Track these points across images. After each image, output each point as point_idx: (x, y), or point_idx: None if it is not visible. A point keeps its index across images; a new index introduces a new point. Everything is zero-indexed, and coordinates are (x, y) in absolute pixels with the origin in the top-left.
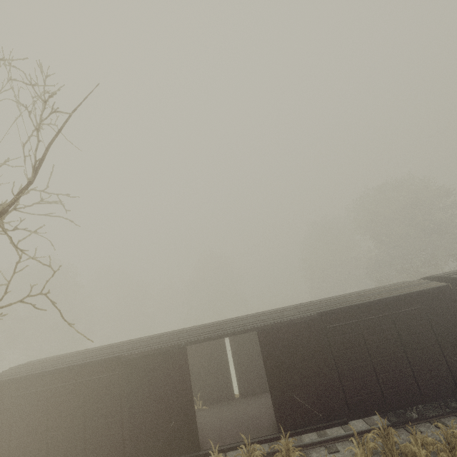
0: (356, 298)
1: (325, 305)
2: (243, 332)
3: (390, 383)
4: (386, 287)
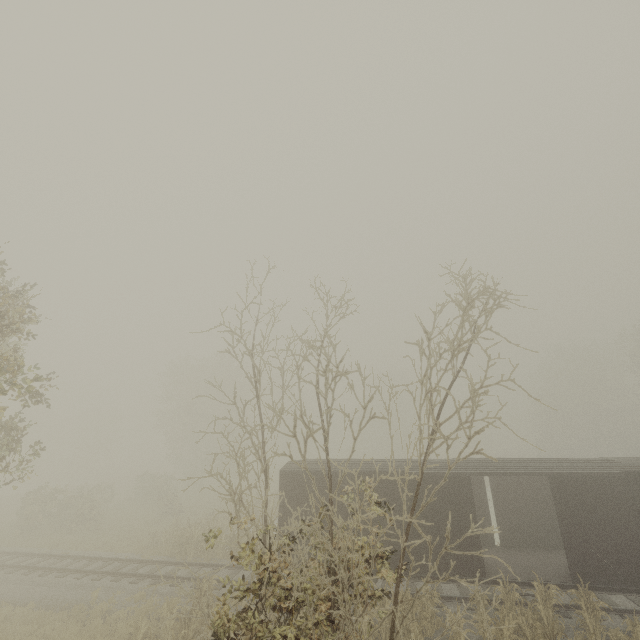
0: None
1: (631, 465)
2: (534, 474)
3: None
4: None
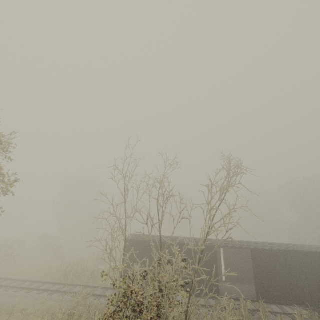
0: (301, 247)
1: (285, 247)
2: (245, 248)
3: (316, 293)
4: (317, 246)
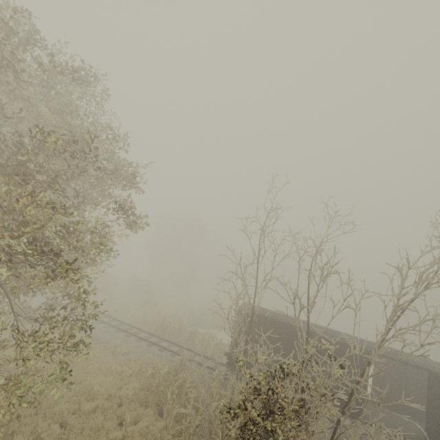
0: None
1: None
2: (418, 367)
3: None
4: None
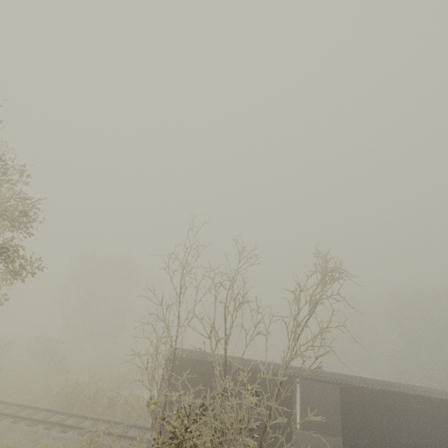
0: (407, 388)
1: (386, 386)
2: (331, 383)
3: None
4: (428, 389)
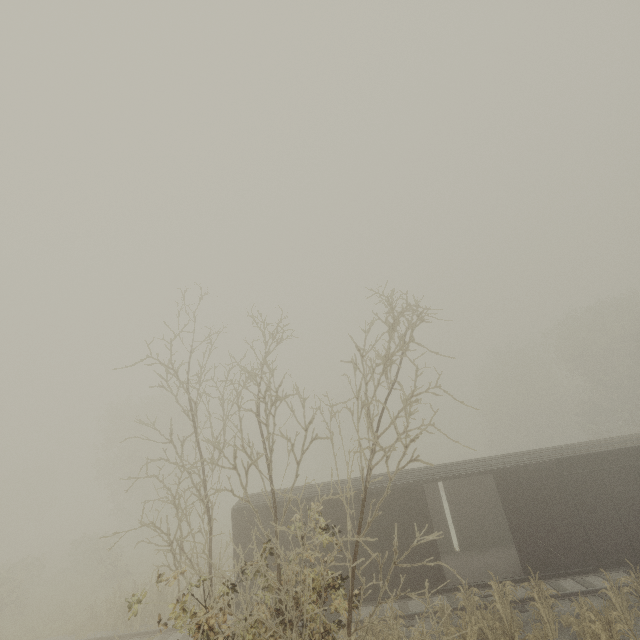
0: (593, 446)
1: (560, 453)
2: (480, 473)
3: (639, 535)
4: (624, 437)
